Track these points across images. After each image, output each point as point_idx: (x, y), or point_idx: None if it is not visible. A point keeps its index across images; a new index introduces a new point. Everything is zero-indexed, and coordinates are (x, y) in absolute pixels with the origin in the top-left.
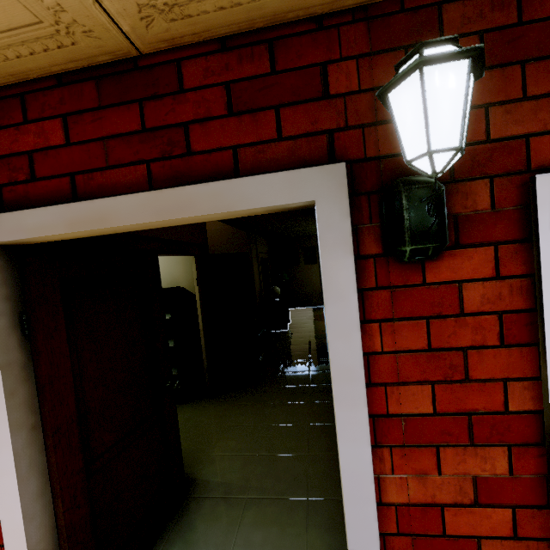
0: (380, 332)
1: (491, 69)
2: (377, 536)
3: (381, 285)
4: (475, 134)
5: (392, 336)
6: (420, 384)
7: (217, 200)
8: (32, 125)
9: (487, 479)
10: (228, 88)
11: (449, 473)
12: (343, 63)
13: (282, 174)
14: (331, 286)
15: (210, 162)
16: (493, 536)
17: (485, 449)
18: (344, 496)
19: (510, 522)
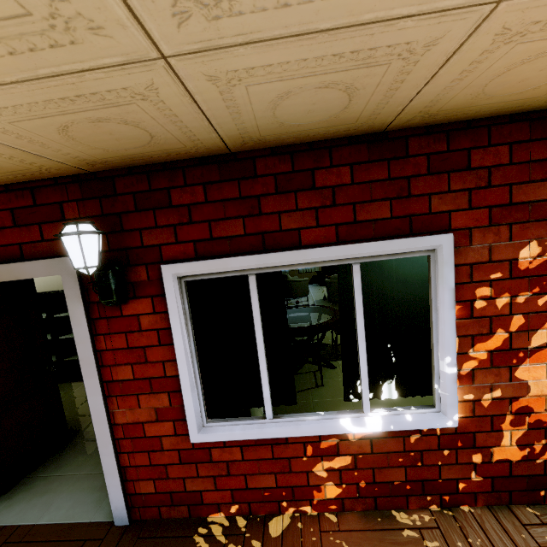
0: (104, 340)
1: (140, 211)
2: (110, 439)
3: (102, 317)
4: (137, 243)
5: (110, 342)
6: (126, 365)
7: (11, 274)
8: None
9: (161, 408)
10: (12, 212)
11: (144, 407)
12: (70, 203)
13: (43, 261)
14: (74, 318)
15: (8, 251)
16: (167, 435)
17: (158, 395)
18: (93, 421)
19: (173, 428)
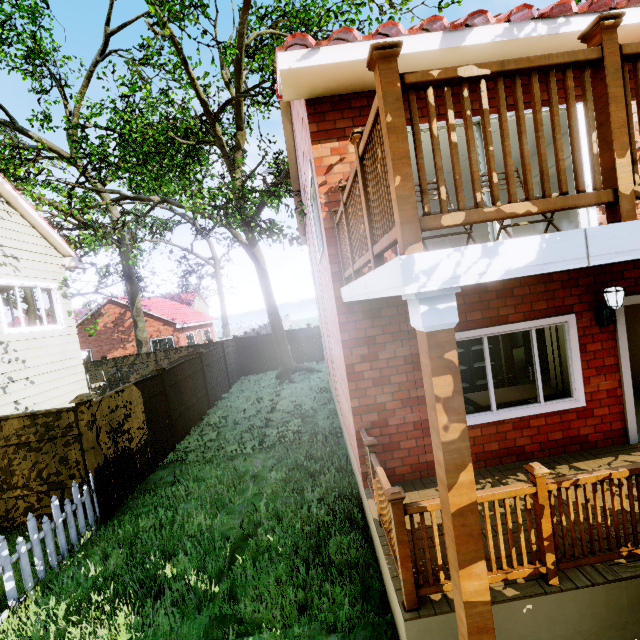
0: None
1: None
2: None
3: None
4: None
5: None
6: None
7: None
8: (636, 270)
9: None
10: None
11: None
12: None
13: None
14: None
15: None
16: None
17: None
18: None
19: None
